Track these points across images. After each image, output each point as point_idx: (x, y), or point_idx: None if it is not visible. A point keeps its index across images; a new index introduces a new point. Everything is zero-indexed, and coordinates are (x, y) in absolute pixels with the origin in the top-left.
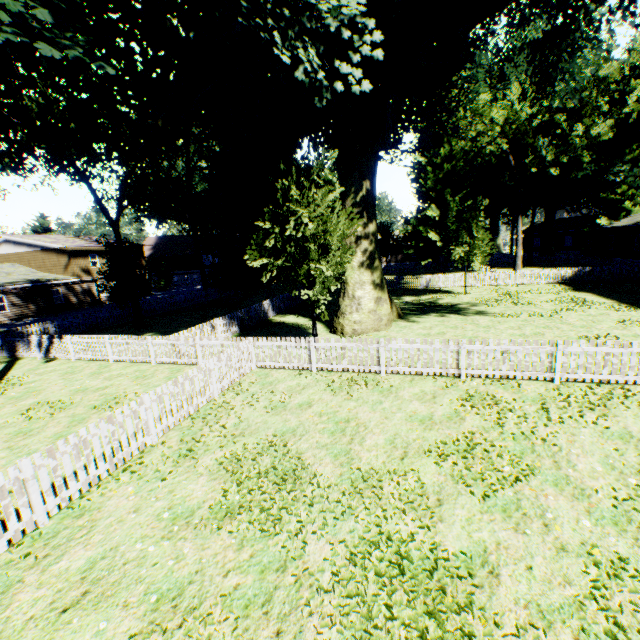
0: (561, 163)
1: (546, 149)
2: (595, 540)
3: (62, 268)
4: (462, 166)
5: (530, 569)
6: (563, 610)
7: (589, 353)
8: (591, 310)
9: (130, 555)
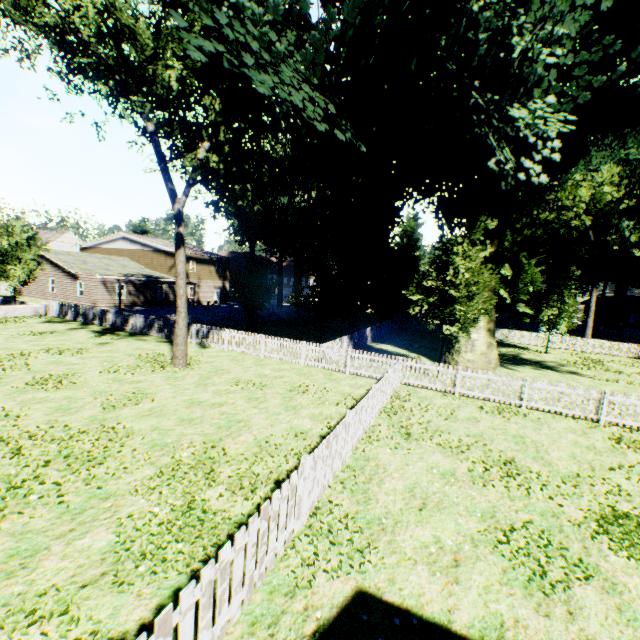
0: None
1: (631, 231)
2: None
3: (167, 268)
4: (540, 233)
5: None
6: None
7: None
8: None
9: (432, 489)
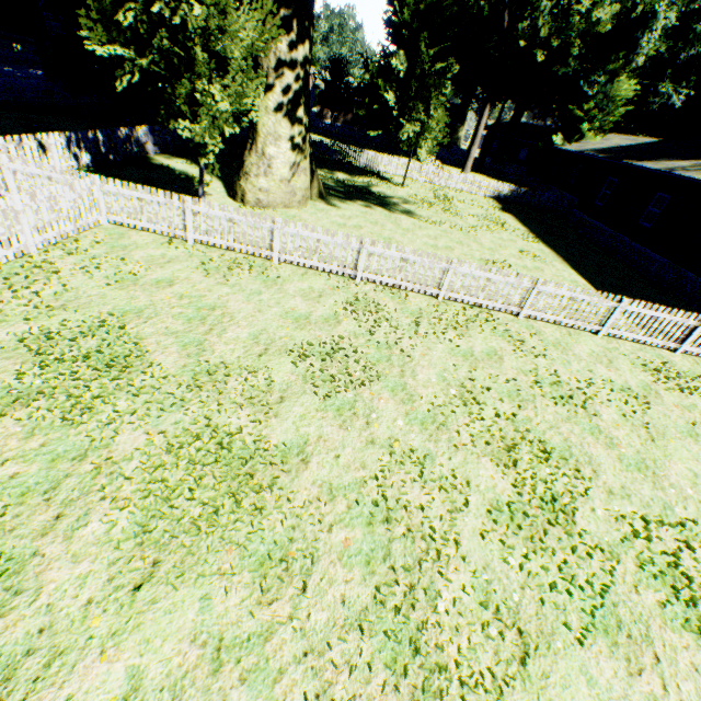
0: (551, 47)
1: (545, 19)
2: (401, 436)
3: None
4: (451, 3)
5: (338, 458)
6: (349, 488)
7: (475, 277)
8: (505, 234)
9: None
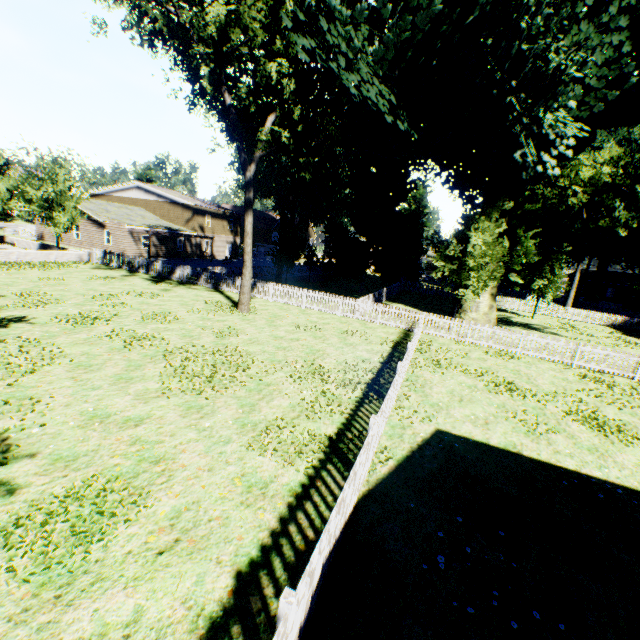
0: (629, 226)
1: (620, 212)
2: None
3: (184, 221)
4: (539, 208)
5: None
6: None
7: None
8: None
9: (464, 393)
